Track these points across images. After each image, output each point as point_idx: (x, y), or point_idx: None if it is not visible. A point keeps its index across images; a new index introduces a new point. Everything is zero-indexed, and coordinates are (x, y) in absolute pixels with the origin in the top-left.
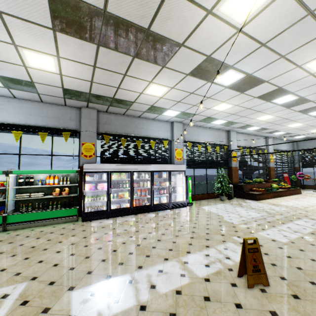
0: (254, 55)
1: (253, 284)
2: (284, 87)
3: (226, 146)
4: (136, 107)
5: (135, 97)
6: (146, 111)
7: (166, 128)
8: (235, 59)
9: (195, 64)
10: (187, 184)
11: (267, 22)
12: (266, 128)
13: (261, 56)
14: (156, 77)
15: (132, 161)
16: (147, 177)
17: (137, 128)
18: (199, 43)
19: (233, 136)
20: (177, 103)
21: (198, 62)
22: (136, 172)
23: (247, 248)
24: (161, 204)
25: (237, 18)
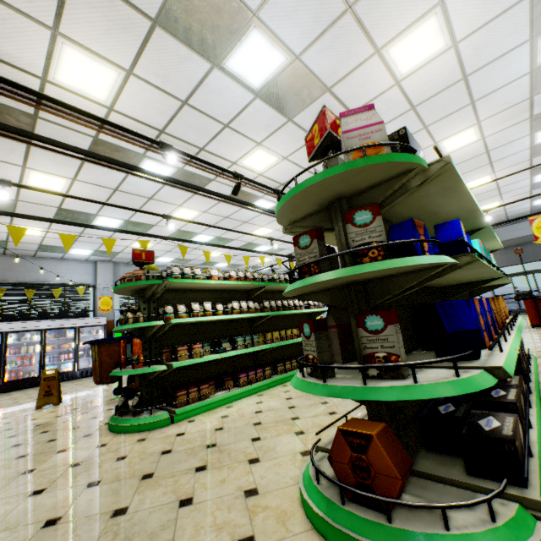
0: (107, 208)
1: (42, 405)
2: (183, 229)
3: None
4: (18, 246)
5: (3, 236)
6: (40, 250)
7: (85, 270)
8: (92, 210)
9: (52, 212)
10: None
11: (86, 192)
12: (239, 264)
13: (117, 209)
14: (15, 220)
15: (17, 318)
16: (39, 339)
17: (30, 272)
18: (36, 200)
19: None
20: (76, 242)
21: (54, 211)
22: (15, 333)
23: (44, 378)
24: (60, 374)
25: (53, 189)
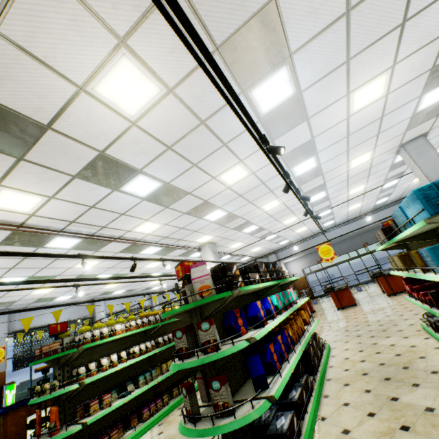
0: (13, 271)
1: None
2: (85, 274)
3: (89, 319)
4: None
5: None
6: None
7: None
8: None
9: None
10: (4, 398)
11: None
12: (134, 288)
13: (23, 270)
14: None
15: None
16: None
17: None
18: None
19: (99, 303)
20: None
21: None
22: None
23: None
24: None
25: None
